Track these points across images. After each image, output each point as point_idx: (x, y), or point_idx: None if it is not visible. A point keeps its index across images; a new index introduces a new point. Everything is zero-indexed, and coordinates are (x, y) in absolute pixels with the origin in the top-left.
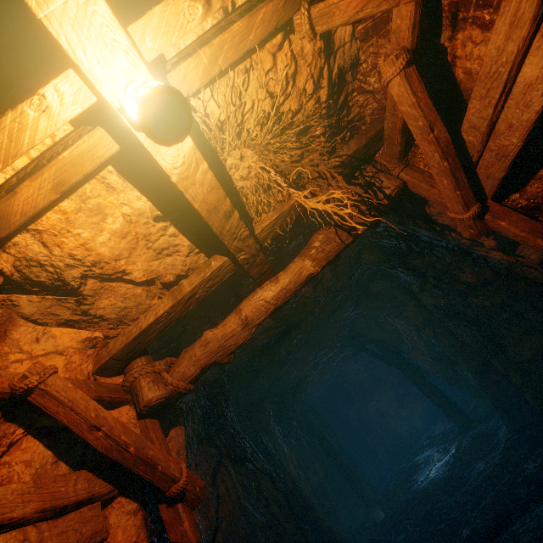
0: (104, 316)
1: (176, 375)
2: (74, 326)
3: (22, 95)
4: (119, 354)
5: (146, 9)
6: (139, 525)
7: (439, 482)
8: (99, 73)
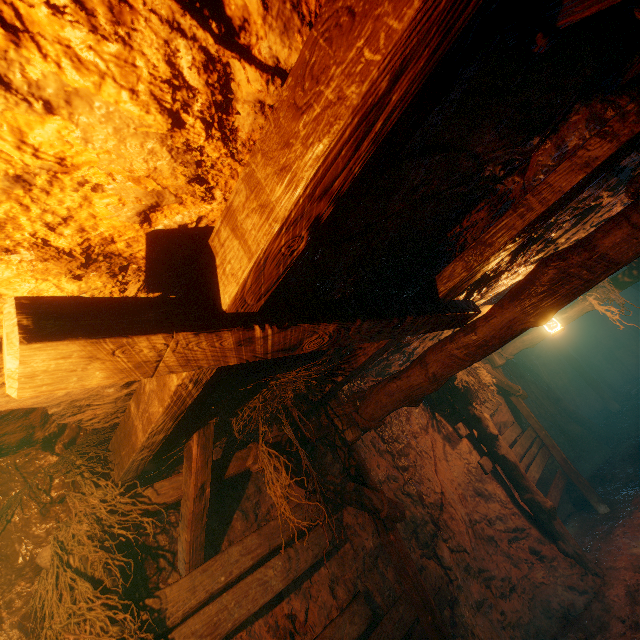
0: None
1: (507, 353)
2: None
3: None
4: None
5: None
6: (504, 402)
7: None
8: None
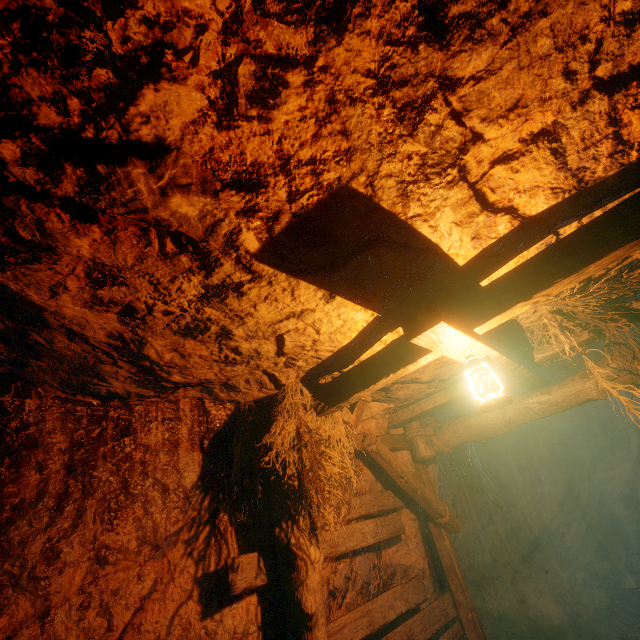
0: (398, 398)
1: (441, 441)
2: (380, 401)
3: (406, 357)
4: (404, 421)
5: (488, 317)
6: (416, 528)
7: None
8: (452, 353)
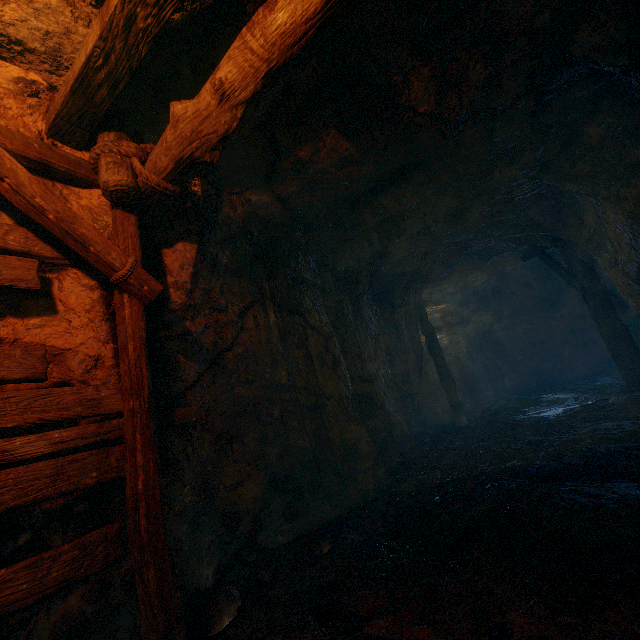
0: (26, 44)
1: (147, 165)
2: None
3: None
4: (66, 113)
5: None
6: (96, 300)
7: (543, 421)
8: None
